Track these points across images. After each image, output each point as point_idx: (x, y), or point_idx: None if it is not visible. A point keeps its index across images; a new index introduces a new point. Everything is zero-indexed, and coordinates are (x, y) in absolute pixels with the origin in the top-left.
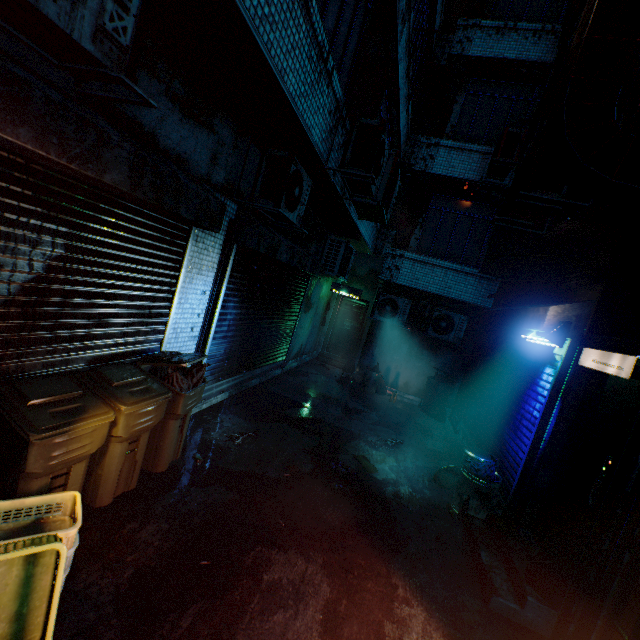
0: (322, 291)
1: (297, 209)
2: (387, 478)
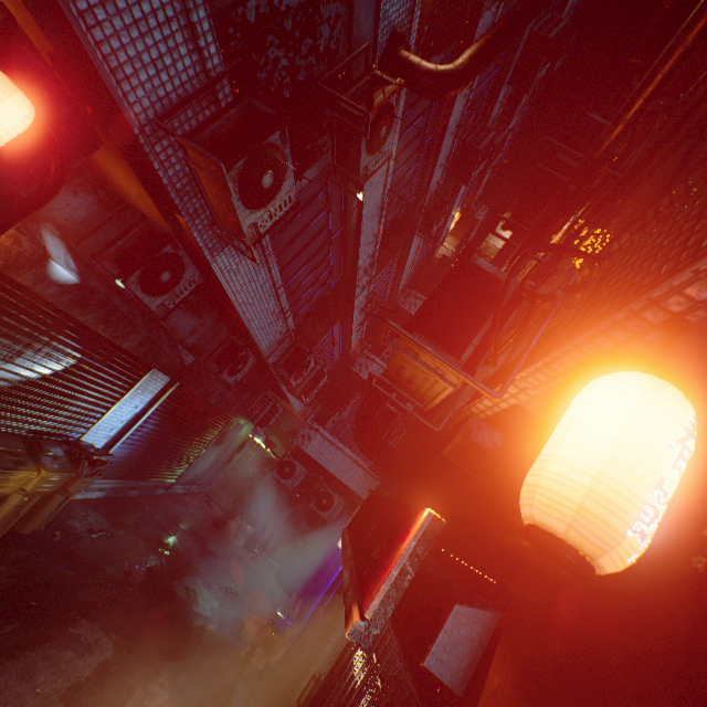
0: (241, 432)
1: (237, 375)
2: (203, 613)
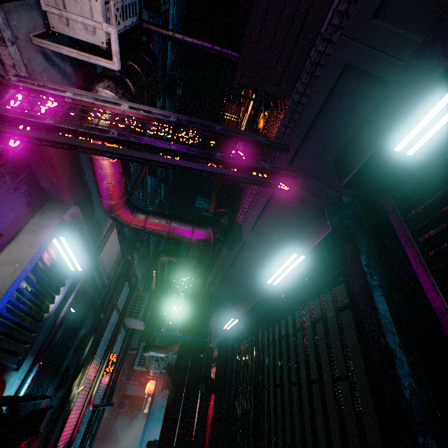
0: None
1: None
2: None
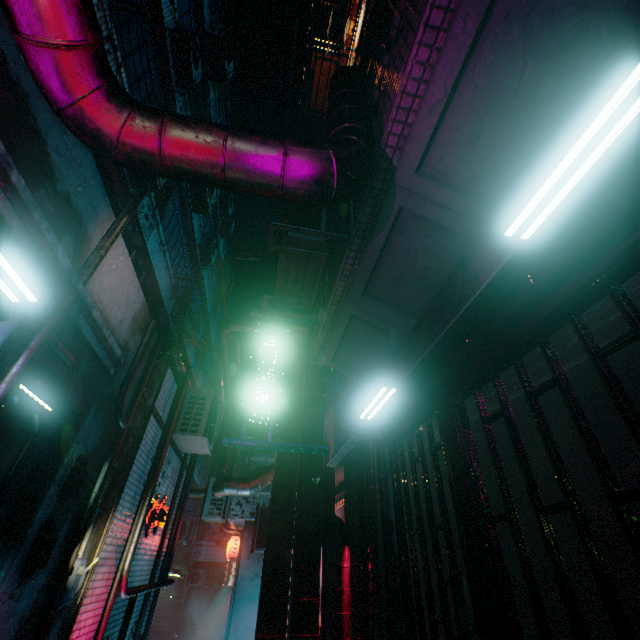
0: None
1: None
2: None
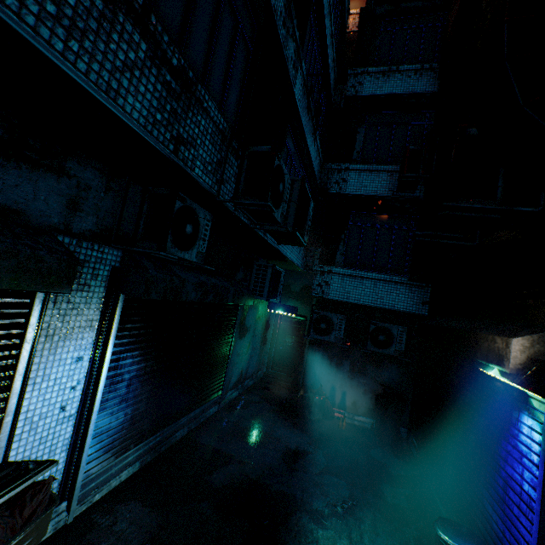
0: (258, 312)
1: (195, 246)
2: None
